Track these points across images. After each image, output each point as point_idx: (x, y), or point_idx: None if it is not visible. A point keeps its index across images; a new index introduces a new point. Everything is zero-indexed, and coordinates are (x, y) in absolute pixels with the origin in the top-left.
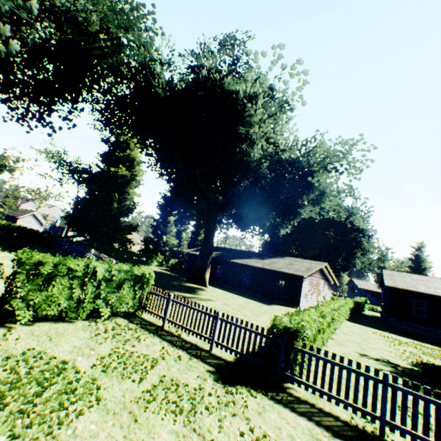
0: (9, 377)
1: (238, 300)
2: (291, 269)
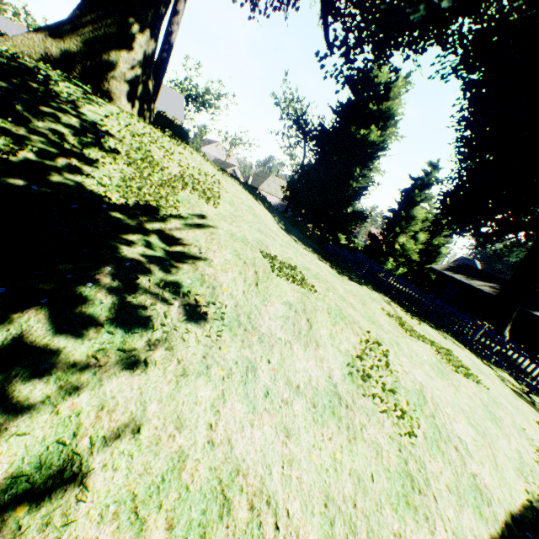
0: None
1: None
2: None
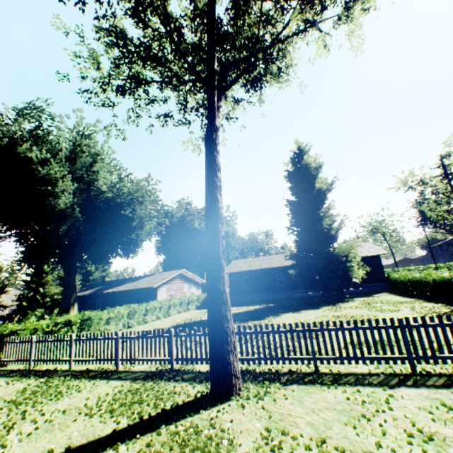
0: None
1: None
2: (149, 284)
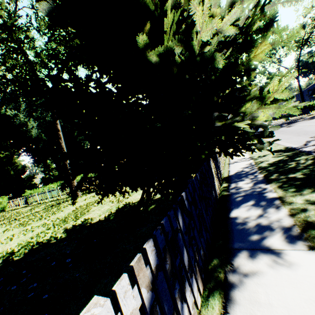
0: None
1: None
2: None
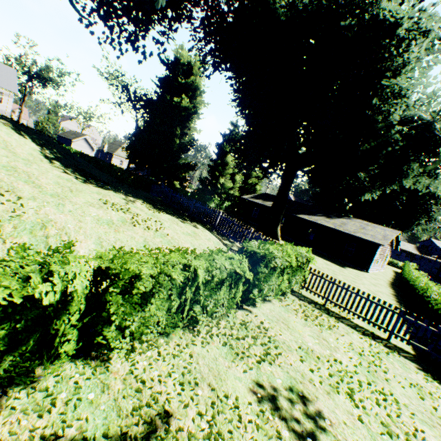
0: (329, 380)
1: (319, 261)
2: (367, 235)
